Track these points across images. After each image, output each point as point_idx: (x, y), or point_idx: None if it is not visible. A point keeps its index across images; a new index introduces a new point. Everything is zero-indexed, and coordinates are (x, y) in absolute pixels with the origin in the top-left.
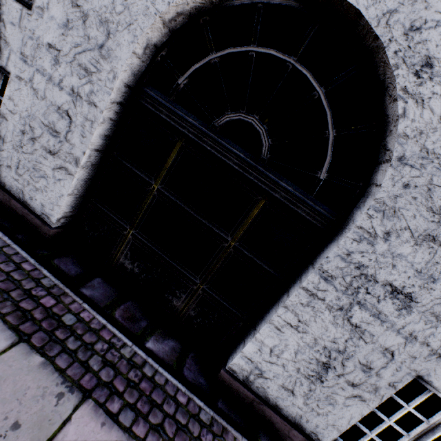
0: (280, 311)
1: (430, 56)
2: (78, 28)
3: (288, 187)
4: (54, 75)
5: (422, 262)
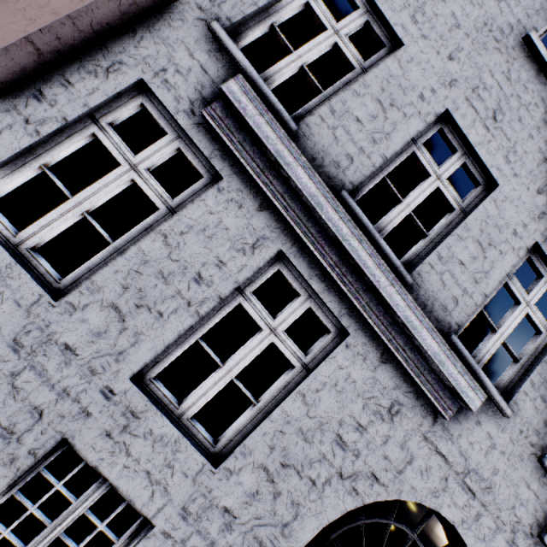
0: None
1: None
2: (266, 501)
3: None
4: (219, 541)
5: None
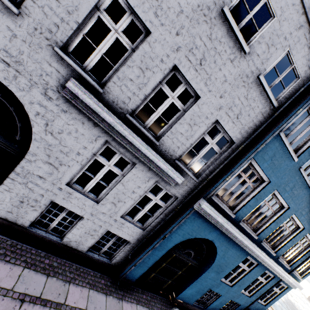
0: (1, 186)
1: (38, 112)
2: None
3: (3, 141)
4: None
5: (47, 169)
